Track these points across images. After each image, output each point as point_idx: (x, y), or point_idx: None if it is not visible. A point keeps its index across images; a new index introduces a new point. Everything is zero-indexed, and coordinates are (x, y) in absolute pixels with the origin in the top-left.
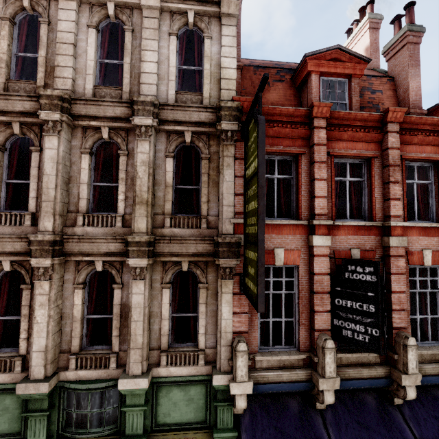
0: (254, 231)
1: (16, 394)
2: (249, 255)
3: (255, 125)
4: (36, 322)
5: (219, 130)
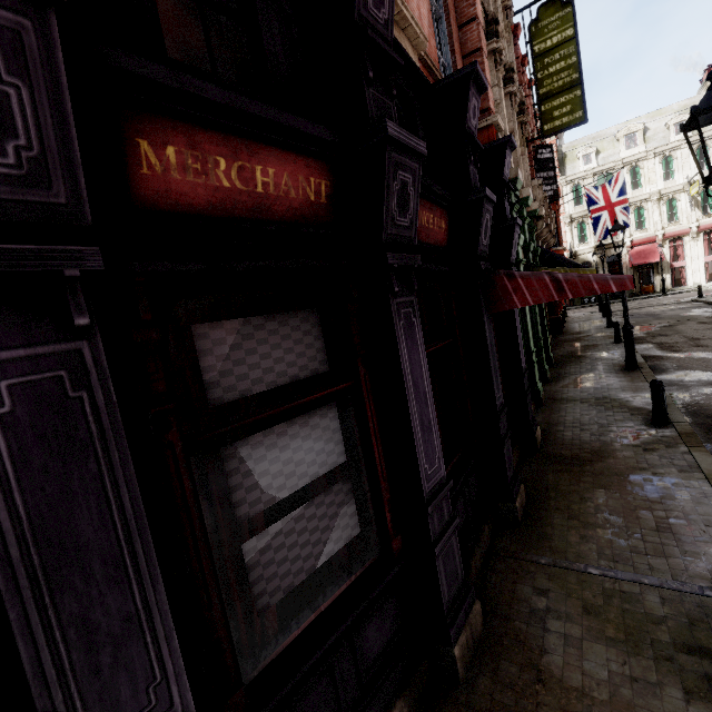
0: (569, 80)
1: (519, 176)
2: (554, 104)
3: (561, 7)
4: (505, 114)
5: (504, 7)
